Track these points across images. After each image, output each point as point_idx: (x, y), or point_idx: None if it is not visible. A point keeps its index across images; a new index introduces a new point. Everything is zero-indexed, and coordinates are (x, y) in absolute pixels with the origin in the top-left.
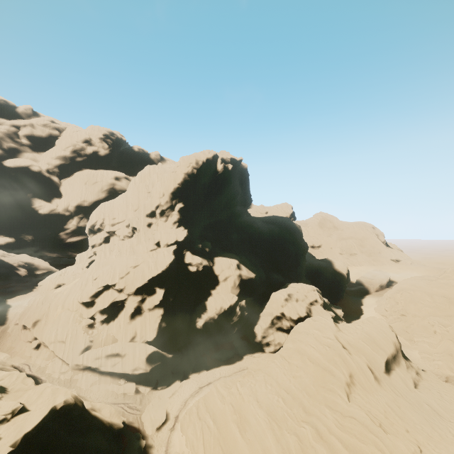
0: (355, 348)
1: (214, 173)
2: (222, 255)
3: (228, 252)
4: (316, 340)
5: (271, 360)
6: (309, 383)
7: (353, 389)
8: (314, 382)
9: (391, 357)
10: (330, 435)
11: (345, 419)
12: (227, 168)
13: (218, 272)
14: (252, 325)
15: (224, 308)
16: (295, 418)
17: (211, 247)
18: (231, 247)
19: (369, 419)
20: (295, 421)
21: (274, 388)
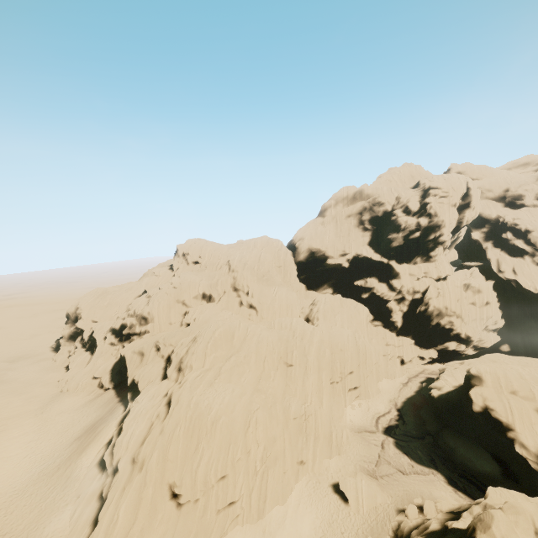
0: None
1: None
2: None
3: None
4: None
5: None
6: None
7: None
8: None
9: None
10: None
11: None
12: None
13: None
14: None
15: None
16: None
17: None
18: None
19: None
20: None
21: None
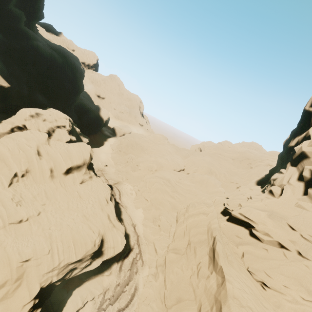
0: (50, 157)
1: None
2: None
3: None
4: (17, 145)
5: None
6: None
7: (23, 180)
8: None
9: (75, 166)
10: None
11: None
12: None
13: None
14: None
15: None
16: None
17: None
18: None
19: (10, 198)
20: None
21: None
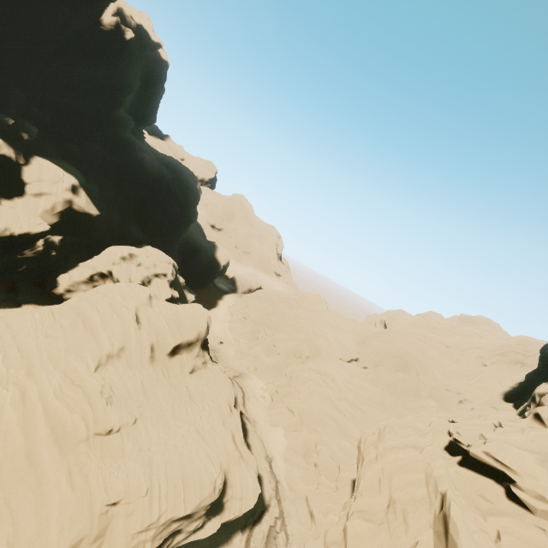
0: (152, 326)
1: (93, 20)
2: (54, 159)
3: (69, 162)
4: (109, 305)
5: (33, 311)
6: (62, 346)
7: (113, 362)
8: (70, 347)
9: (186, 343)
10: (38, 400)
11: (72, 387)
12: (122, 32)
13: (30, 179)
14: (60, 272)
15: (13, 231)
16: (6, 378)
17: (36, 136)
18: (80, 160)
19: (99, 390)
20: (3, 381)
21: (4, 342)
